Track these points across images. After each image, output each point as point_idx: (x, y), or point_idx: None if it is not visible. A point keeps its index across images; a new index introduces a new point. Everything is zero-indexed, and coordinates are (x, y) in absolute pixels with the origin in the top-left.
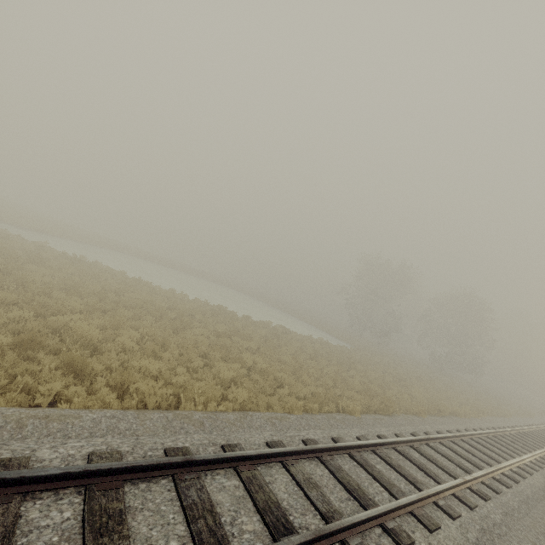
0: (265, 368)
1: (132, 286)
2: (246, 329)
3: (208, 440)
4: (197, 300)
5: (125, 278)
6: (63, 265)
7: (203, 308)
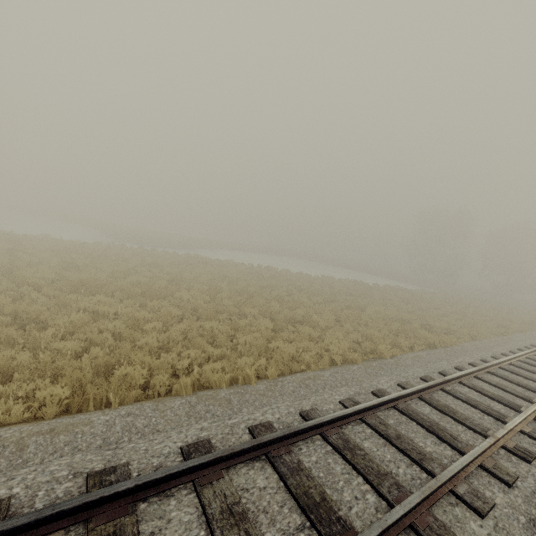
0: (457, 316)
1: (322, 280)
2: (399, 295)
3: (517, 346)
4: (342, 279)
5: (306, 275)
6: (285, 276)
7: (362, 285)
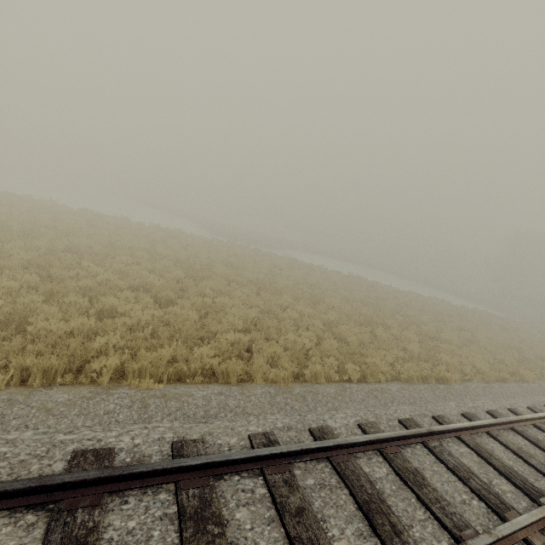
0: None
1: (416, 297)
2: (493, 321)
3: None
4: (430, 297)
5: (398, 289)
6: (382, 289)
7: (454, 307)
